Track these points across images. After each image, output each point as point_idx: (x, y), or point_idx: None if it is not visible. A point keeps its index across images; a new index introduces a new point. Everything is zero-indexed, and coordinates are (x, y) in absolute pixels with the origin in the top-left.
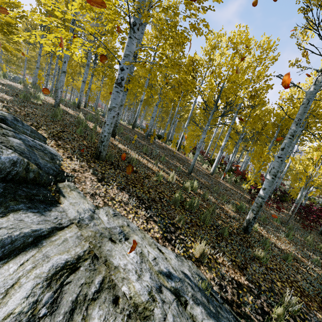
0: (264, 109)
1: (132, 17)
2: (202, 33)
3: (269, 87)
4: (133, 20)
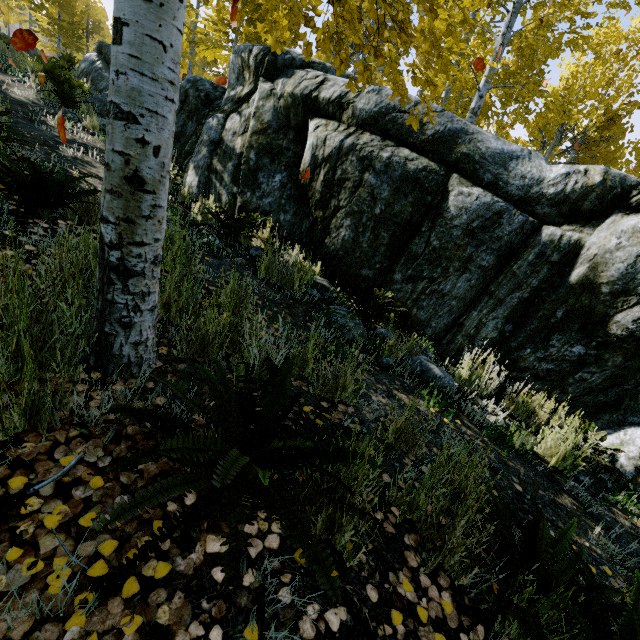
0: (623, 143)
1: (499, 37)
2: (581, 50)
3: (635, 105)
4: (501, 41)
